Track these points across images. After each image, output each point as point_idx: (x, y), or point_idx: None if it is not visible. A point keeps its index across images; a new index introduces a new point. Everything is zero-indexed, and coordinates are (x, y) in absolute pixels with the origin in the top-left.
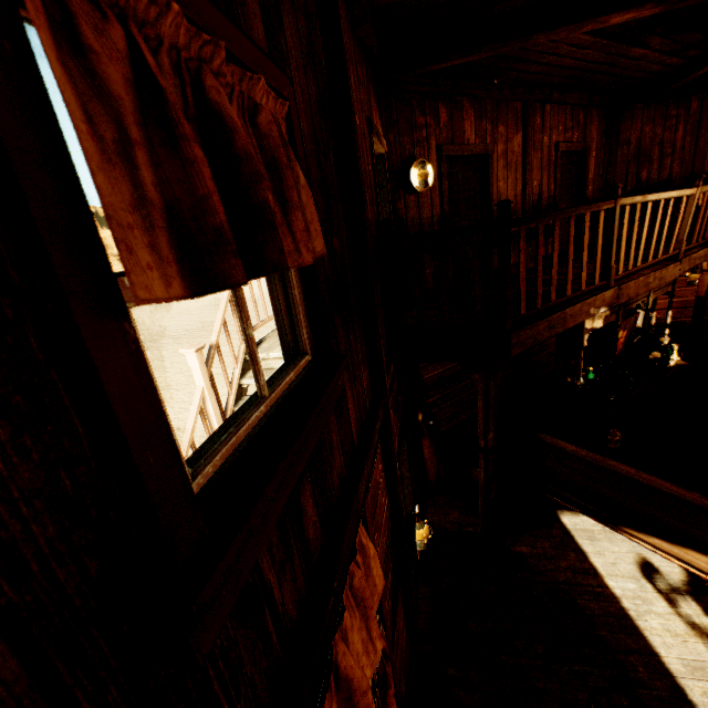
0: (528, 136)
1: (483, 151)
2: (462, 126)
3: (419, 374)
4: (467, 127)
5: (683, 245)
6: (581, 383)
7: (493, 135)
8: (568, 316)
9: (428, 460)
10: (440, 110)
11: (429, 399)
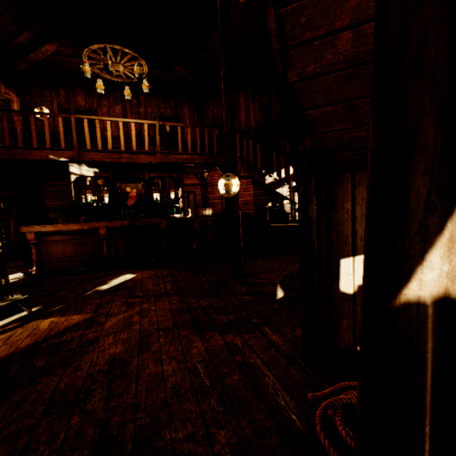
0: (123, 106)
1: (89, 109)
2: (76, 98)
3: (44, 201)
4: (79, 99)
5: (157, 148)
6: (82, 202)
7: (99, 104)
8: (27, 154)
9: (12, 231)
10: (61, 91)
11: (52, 216)
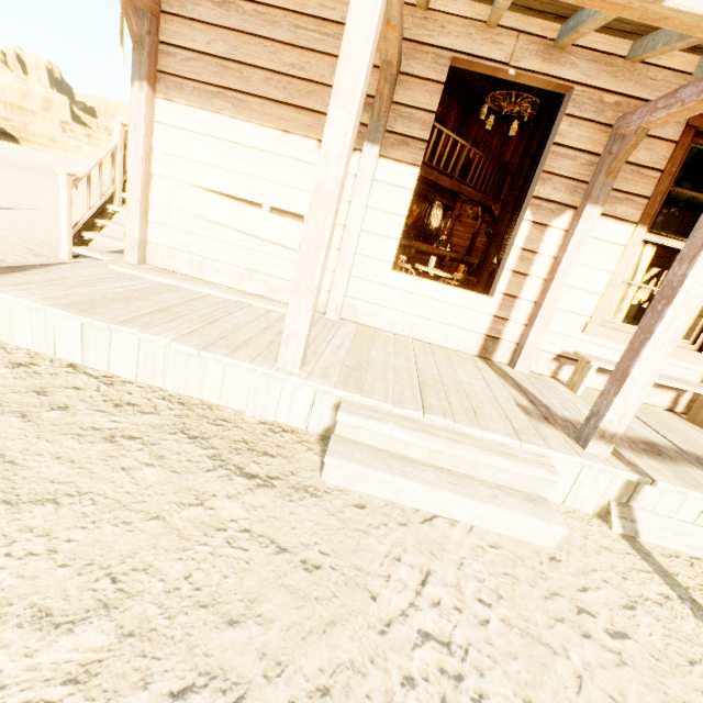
0: None
1: None
2: None
3: None
4: None
5: (456, 173)
6: None
7: None
8: None
9: None
10: None
11: None
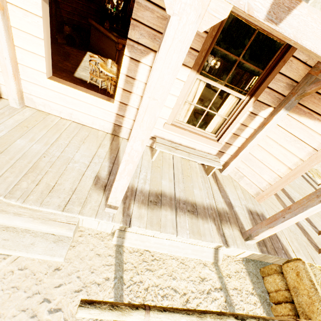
0: None
1: None
2: None
3: None
4: None
5: None
6: (109, 8)
7: None
8: None
9: None
10: None
11: None
